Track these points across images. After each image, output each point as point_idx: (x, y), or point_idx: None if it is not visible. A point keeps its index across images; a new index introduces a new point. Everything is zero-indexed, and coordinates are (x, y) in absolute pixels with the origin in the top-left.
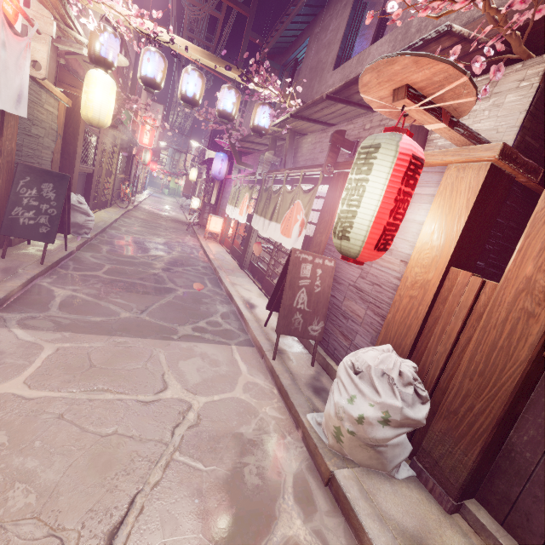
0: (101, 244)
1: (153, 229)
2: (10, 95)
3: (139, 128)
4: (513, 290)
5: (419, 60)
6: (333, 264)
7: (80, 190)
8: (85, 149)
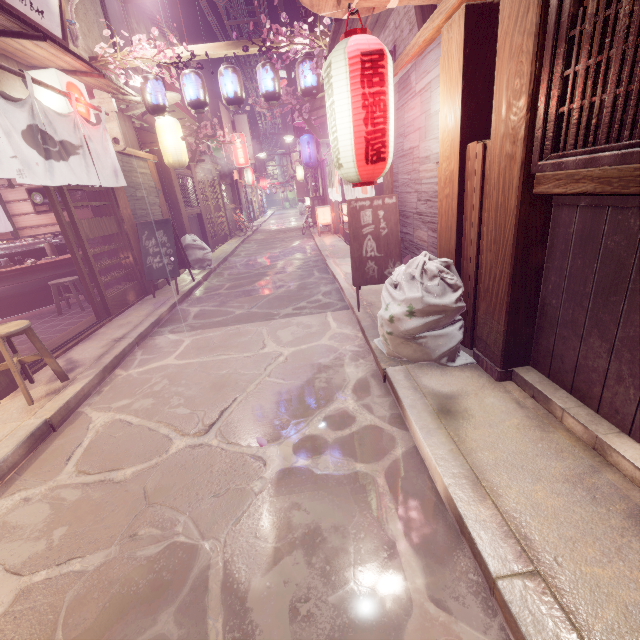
0: (224, 271)
1: (270, 245)
2: (109, 174)
3: (231, 150)
4: (498, 140)
5: None
6: (395, 200)
7: (197, 232)
8: (185, 193)
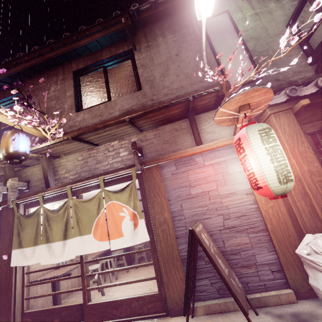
0: None
1: None
2: None
3: None
4: (308, 177)
5: (268, 91)
6: (201, 224)
7: None
8: None
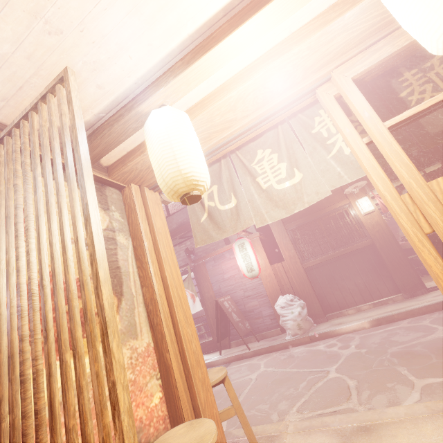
0: None
1: None
2: None
3: None
4: (289, 260)
5: None
6: (230, 296)
7: None
8: None
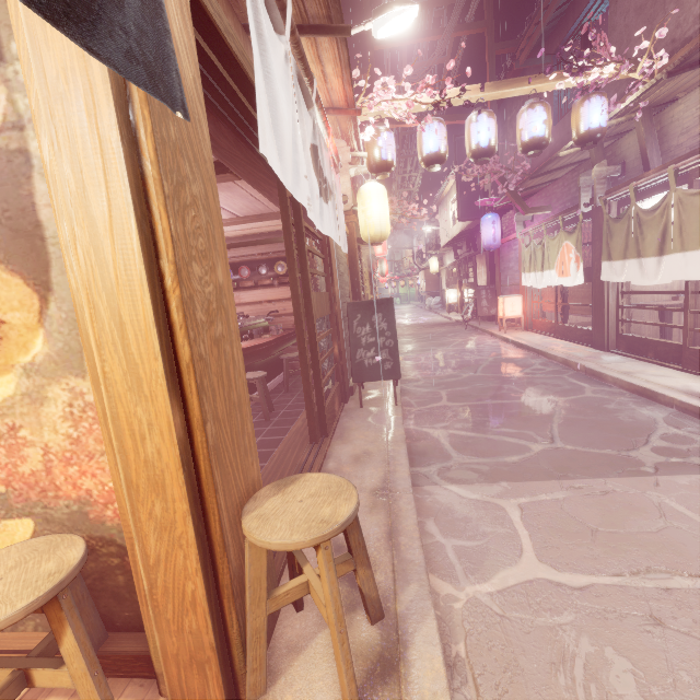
0: (408, 371)
1: (432, 340)
2: (342, 235)
3: None
4: None
5: None
6: None
7: None
8: None
